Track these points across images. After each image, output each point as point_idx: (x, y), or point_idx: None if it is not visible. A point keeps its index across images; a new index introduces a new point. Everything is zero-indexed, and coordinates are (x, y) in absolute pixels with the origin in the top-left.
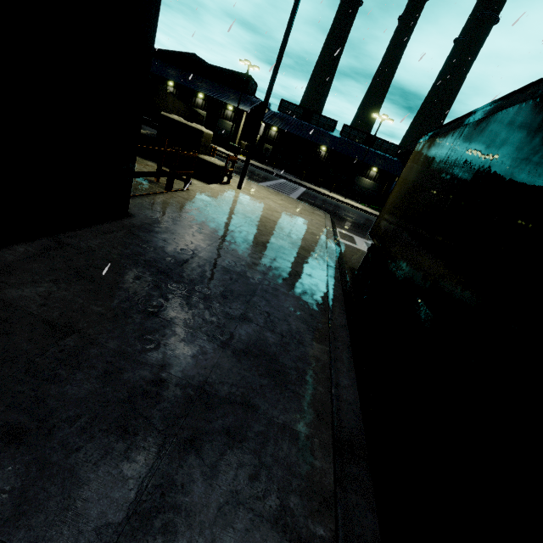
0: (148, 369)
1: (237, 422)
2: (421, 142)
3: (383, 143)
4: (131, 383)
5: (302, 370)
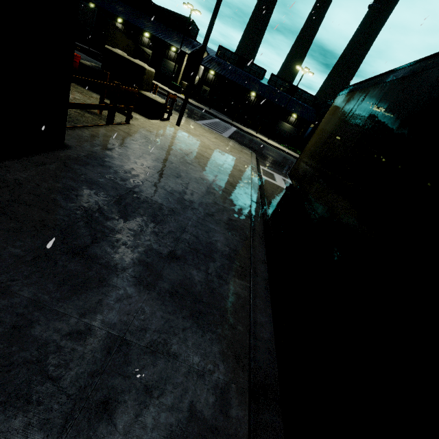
0: (64, 320)
1: (156, 374)
2: (341, 95)
3: (302, 93)
4: (42, 338)
5: (224, 309)
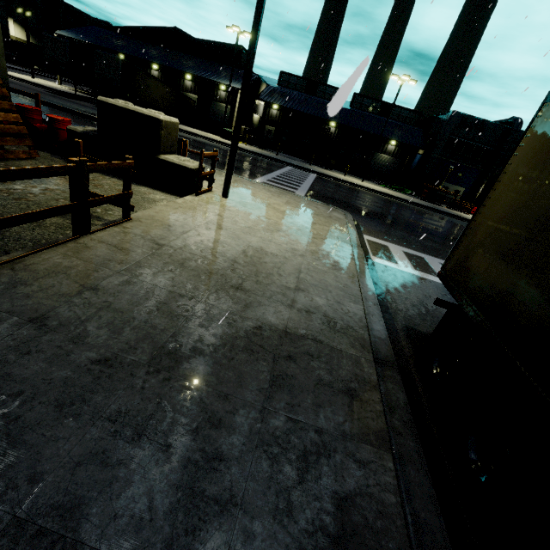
0: None
1: None
2: None
3: (400, 111)
4: None
5: None
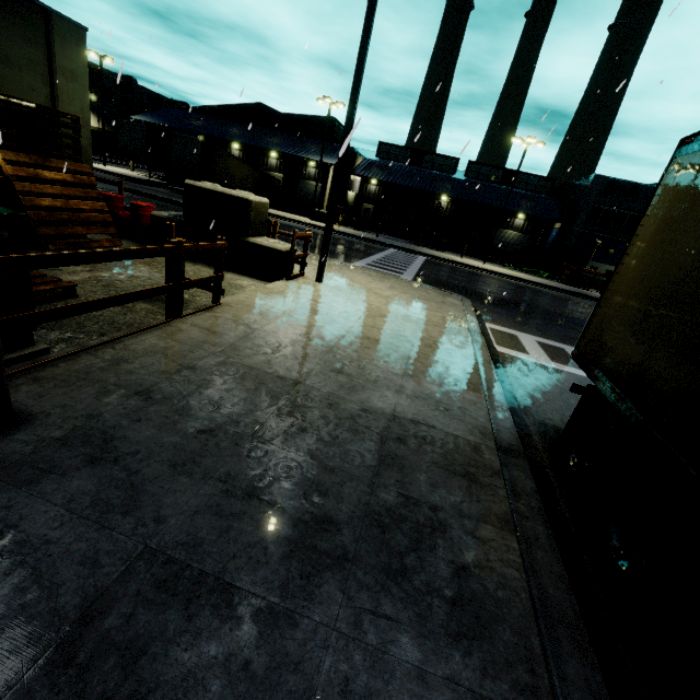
0: None
1: None
2: (690, 152)
3: (528, 179)
4: None
5: None
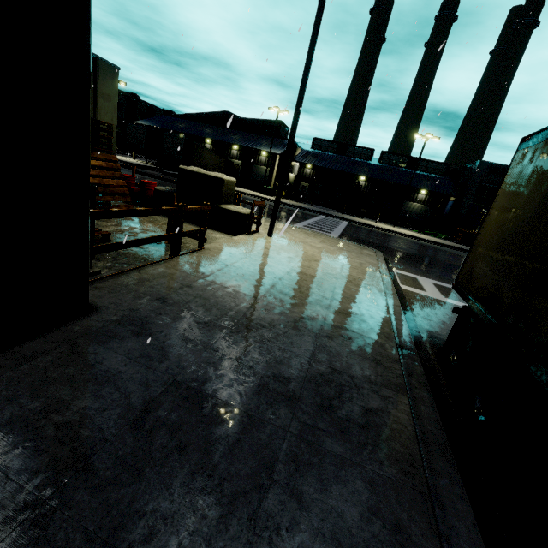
0: None
1: None
2: (527, 146)
3: (428, 164)
4: None
5: None
